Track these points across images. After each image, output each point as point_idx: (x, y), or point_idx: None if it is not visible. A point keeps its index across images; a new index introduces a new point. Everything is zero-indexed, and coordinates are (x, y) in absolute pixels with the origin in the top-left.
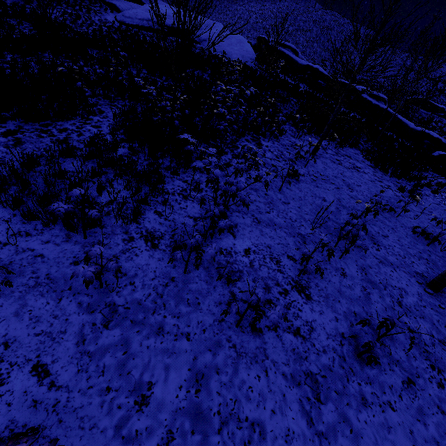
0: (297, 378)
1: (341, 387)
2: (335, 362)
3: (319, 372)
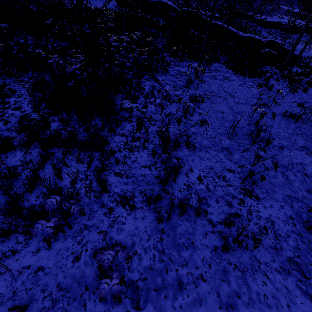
0: (286, 268)
1: (311, 259)
2: (298, 240)
3: (294, 254)
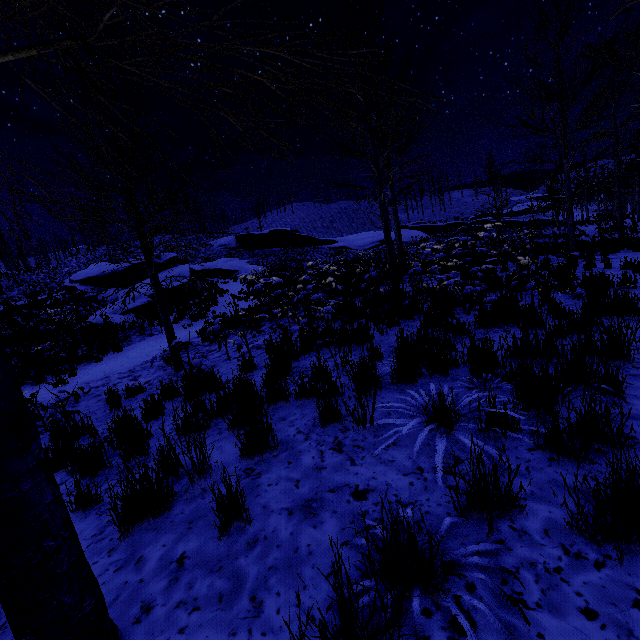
0: None
1: None
2: None
3: None
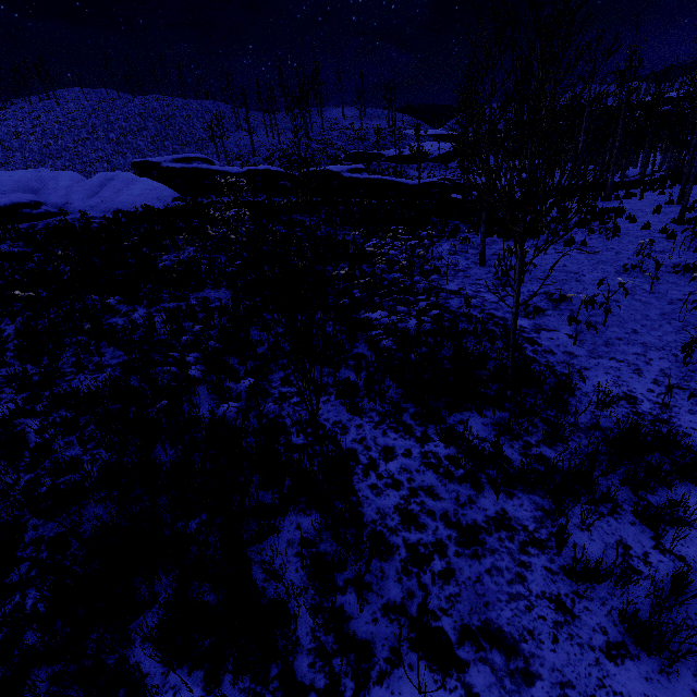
0: None
1: None
2: None
3: None
